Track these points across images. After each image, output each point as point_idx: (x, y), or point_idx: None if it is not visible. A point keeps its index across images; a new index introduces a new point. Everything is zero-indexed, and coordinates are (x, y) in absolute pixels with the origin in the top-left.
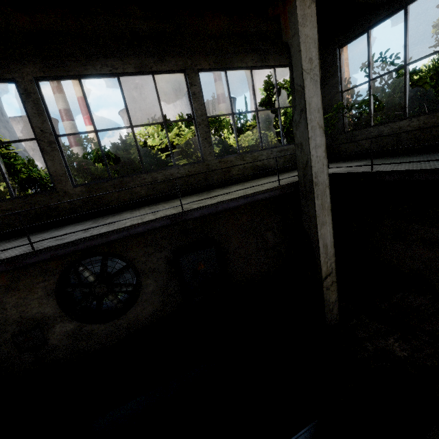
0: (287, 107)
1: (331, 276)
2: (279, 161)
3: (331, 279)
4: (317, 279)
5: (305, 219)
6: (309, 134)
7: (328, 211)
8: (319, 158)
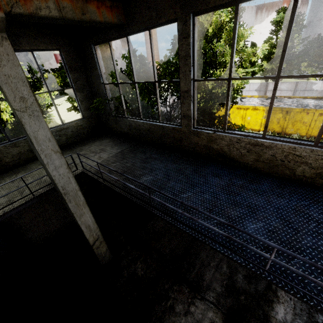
0: (59, 90)
1: (99, 239)
2: (61, 139)
3: (99, 241)
4: (89, 244)
5: (69, 211)
6: (44, 161)
7: (85, 205)
8: (63, 174)
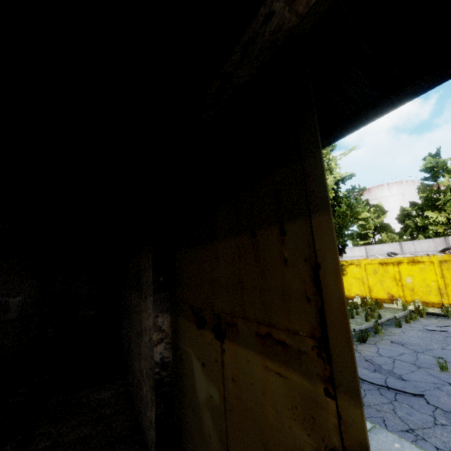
0: None
1: None
2: None
3: None
4: None
5: None
6: None
7: None
8: None
